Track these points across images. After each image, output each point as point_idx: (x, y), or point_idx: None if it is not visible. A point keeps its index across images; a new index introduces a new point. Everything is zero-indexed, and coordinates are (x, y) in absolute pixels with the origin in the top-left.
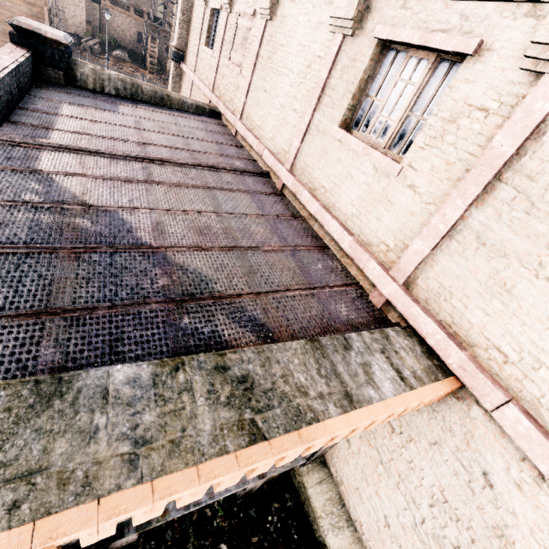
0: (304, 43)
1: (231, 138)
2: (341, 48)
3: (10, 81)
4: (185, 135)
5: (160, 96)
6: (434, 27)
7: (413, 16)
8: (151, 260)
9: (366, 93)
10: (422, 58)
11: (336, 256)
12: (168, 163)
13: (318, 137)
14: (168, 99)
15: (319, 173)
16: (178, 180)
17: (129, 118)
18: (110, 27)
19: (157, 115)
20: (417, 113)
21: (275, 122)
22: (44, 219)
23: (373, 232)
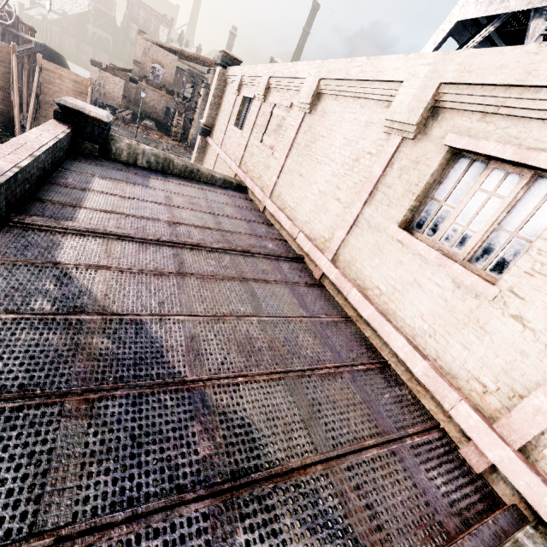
0: (351, 138)
1: (259, 214)
2: (399, 149)
3: (45, 158)
4: (215, 211)
5: (191, 170)
6: (531, 144)
7: (498, 131)
8: (186, 406)
9: (431, 195)
10: (511, 172)
11: (400, 377)
12: (200, 247)
13: (370, 232)
14: (198, 173)
15: (372, 271)
16: (212, 270)
17: (160, 193)
18: (142, 102)
19: (187, 189)
20: (508, 229)
21: (313, 207)
22: (52, 340)
23: (458, 362)
